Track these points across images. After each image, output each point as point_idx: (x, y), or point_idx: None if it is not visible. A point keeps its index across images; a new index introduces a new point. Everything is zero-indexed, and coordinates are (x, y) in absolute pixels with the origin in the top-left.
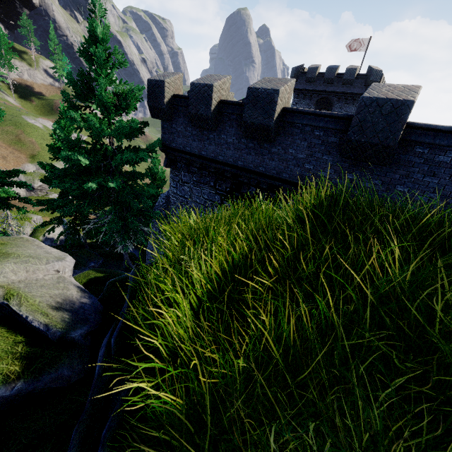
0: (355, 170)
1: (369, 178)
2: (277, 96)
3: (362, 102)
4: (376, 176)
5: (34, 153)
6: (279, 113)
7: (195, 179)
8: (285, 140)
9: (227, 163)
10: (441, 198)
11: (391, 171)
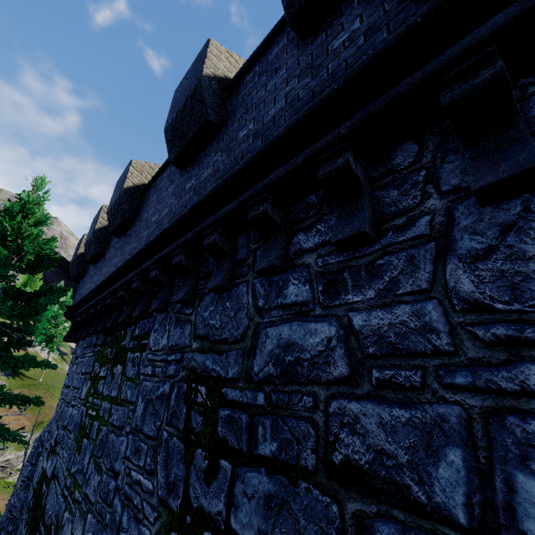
0: (194, 171)
1: (207, 164)
2: (129, 165)
3: (175, 93)
4: (214, 153)
5: (44, 420)
6: (138, 185)
7: (86, 345)
8: (143, 209)
9: (98, 286)
10: (303, 74)
11: (228, 128)
